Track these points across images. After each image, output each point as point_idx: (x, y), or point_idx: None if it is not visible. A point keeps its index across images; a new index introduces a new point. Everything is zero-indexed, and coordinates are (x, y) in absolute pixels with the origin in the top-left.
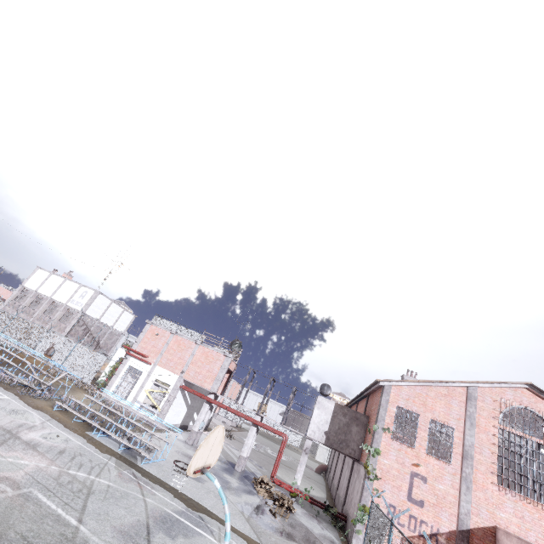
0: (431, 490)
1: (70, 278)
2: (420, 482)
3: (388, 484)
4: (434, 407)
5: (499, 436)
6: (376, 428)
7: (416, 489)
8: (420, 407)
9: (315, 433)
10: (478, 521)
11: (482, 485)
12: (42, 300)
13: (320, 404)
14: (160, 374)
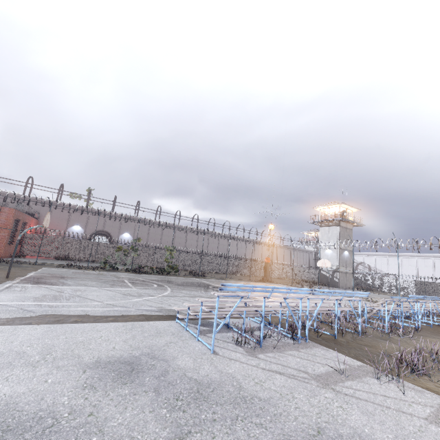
0: None
1: None
2: None
3: None
4: None
5: None
6: None
7: None
8: None
9: None
10: None
11: None
12: None
13: None
14: None
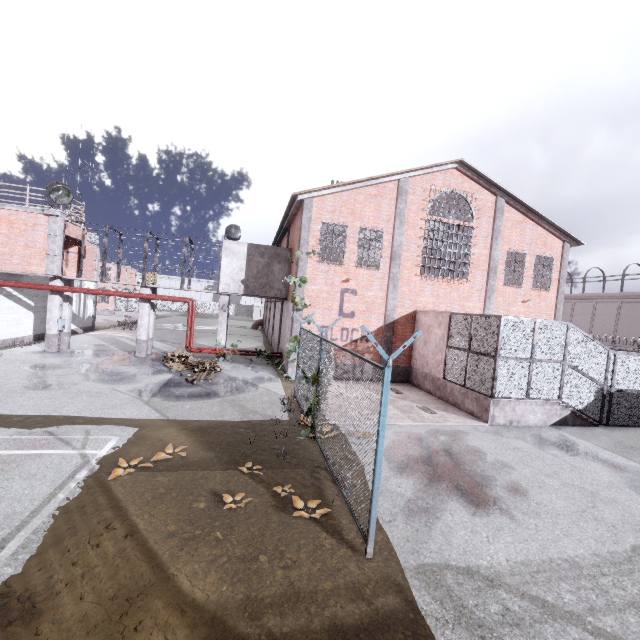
0: (361, 300)
1: None
2: (350, 296)
3: (318, 309)
4: (364, 213)
5: (426, 228)
6: (300, 255)
7: (347, 303)
8: (348, 217)
9: (230, 286)
10: (402, 312)
11: (407, 280)
12: None
13: (229, 250)
14: None
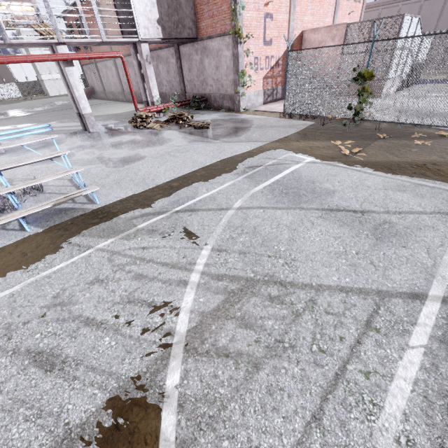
0: (275, 25)
1: None
2: (269, 22)
3: (252, 39)
4: None
5: None
6: None
7: (268, 30)
8: None
9: (149, 30)
10: (296, 34)
11: None
12: None
13: None
14: None
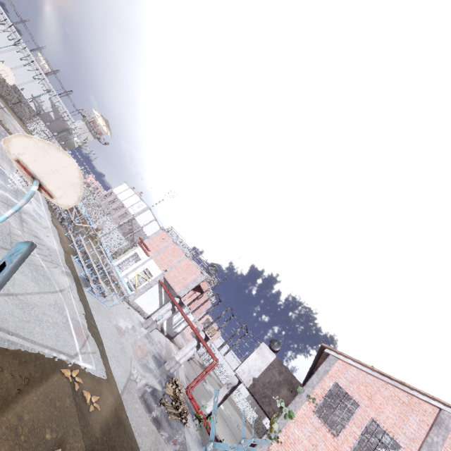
0: None
1: (139, 196)
2: None
3: None
4: (383, 408)
5: None
6: (301, 391)
7: None
8: (363, 398)
9: (244, 374)
10: None
11: None
12: (117, 201)
13: (261, 350)
14: (151, 265)
